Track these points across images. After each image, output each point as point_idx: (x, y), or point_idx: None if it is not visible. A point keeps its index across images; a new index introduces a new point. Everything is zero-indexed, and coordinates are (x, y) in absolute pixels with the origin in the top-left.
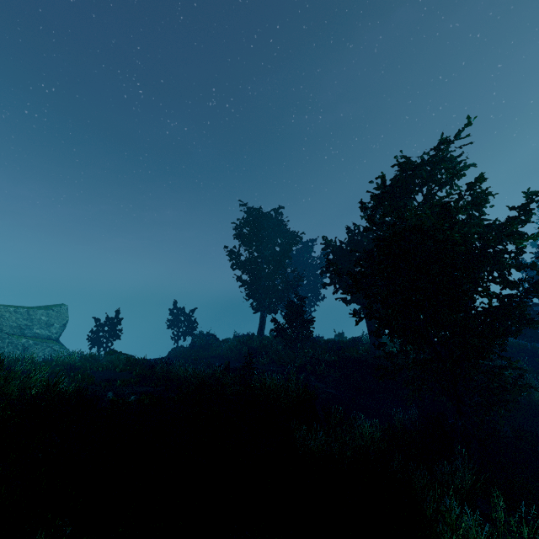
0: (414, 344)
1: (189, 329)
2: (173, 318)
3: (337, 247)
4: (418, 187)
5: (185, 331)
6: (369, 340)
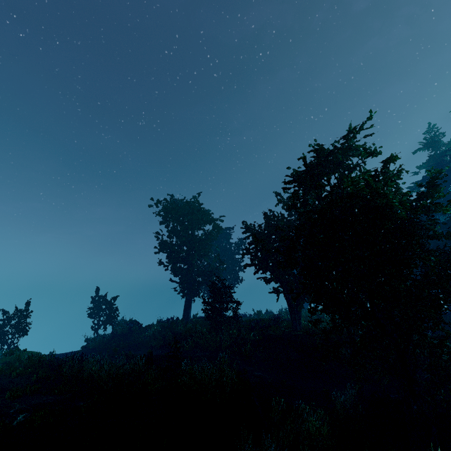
0: (366, 319)
1: (111, 317)
2: (94, 307)
3: (256, 230)
4: (331, 171)
5: (106, 319)
6: (286, 317)
